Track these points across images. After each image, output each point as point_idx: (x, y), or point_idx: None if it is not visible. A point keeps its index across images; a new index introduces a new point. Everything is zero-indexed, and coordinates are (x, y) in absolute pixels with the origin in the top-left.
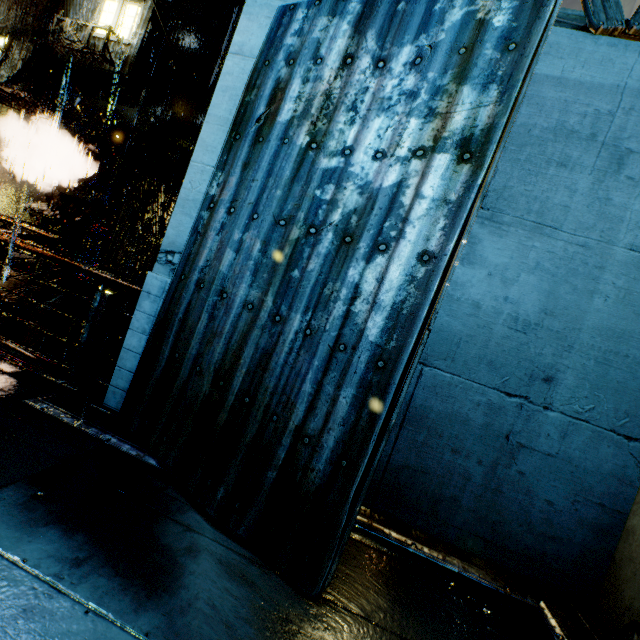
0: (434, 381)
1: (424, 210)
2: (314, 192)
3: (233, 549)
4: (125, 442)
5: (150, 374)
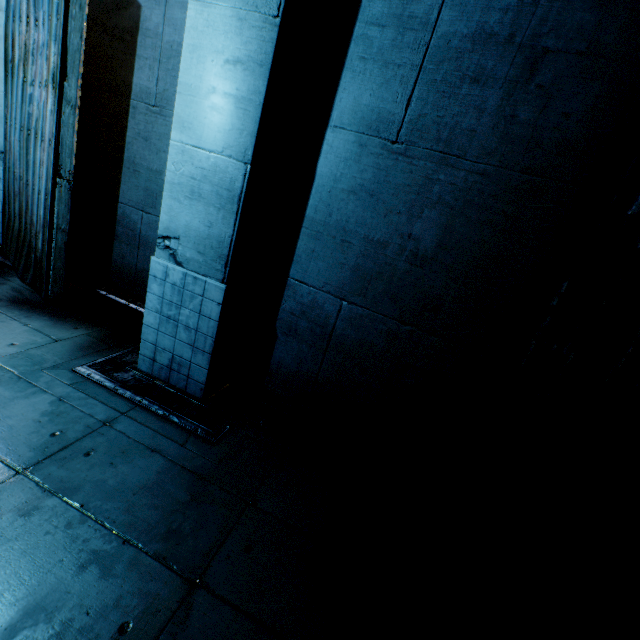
0: (149, 221)
1: (49, 117)
2: (28, 109)
3: (25, 287)
4: (0, 256)
5: (5, 222)
